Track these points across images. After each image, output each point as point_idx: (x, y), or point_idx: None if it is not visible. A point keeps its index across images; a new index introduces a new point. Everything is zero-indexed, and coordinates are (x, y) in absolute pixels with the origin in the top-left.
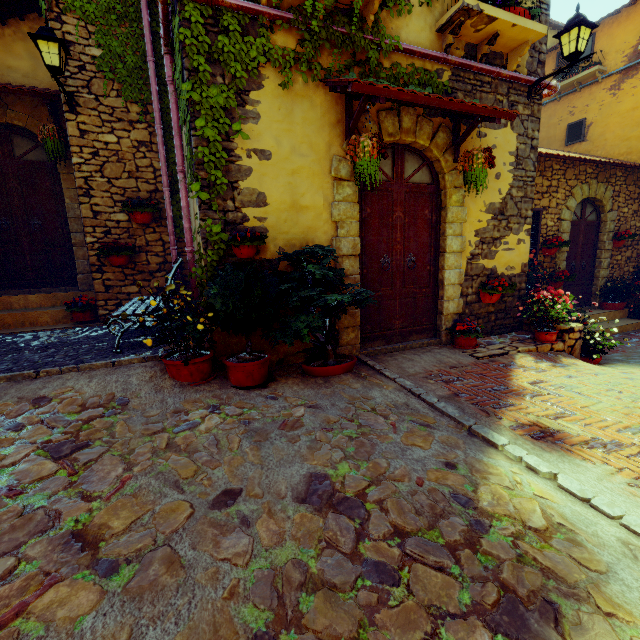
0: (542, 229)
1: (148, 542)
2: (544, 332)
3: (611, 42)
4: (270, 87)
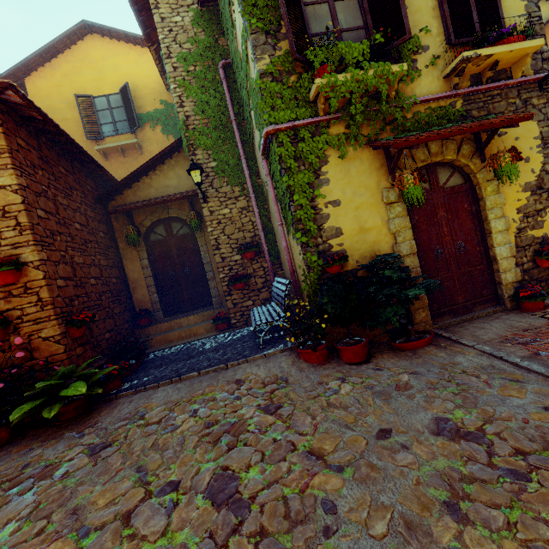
0: None
1: (351, 456)
2: None
3: None
4: (332, 160)
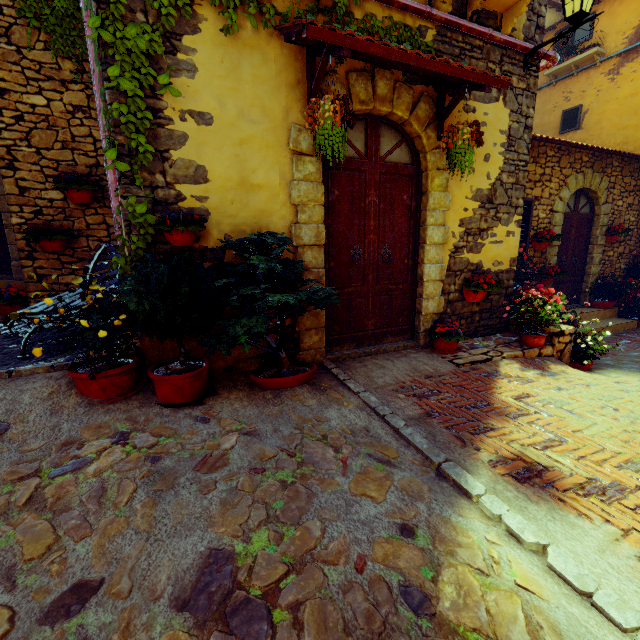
0: (533, 221)
1: None
2: (532, 335)
3: (612, 22)
4: (209, 32)
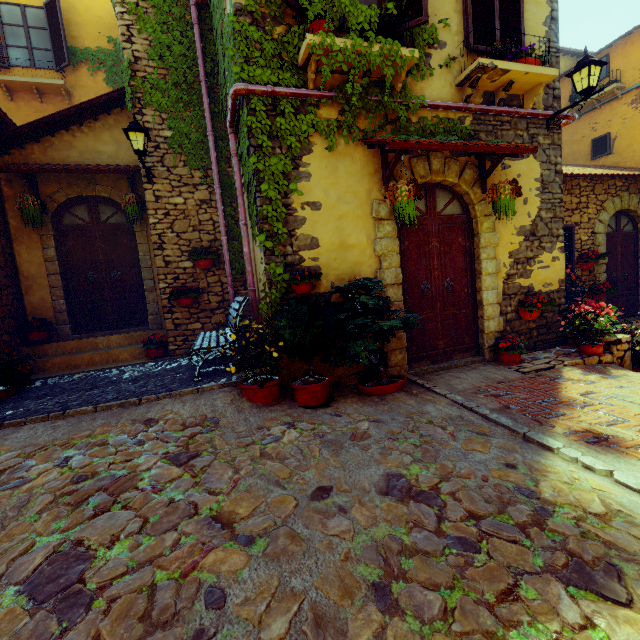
0: (576, 244)
1: (270, 523)
2: (589, 345)
3: (626, 61)
4: (318, 151)
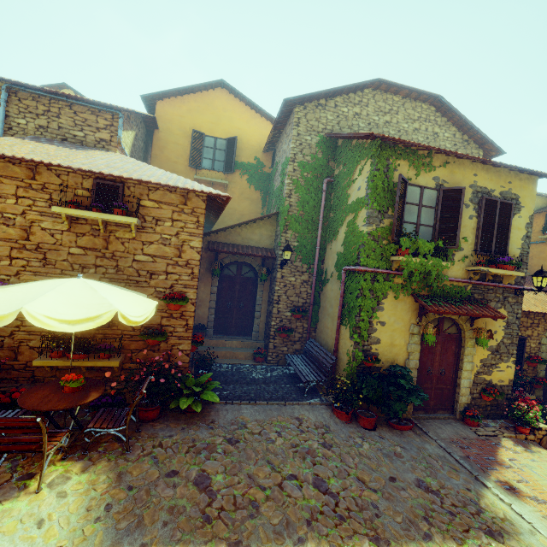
0: (527, 348)
1: (379, 486)
2: (521, 426)
3: None
4: (389, 297)
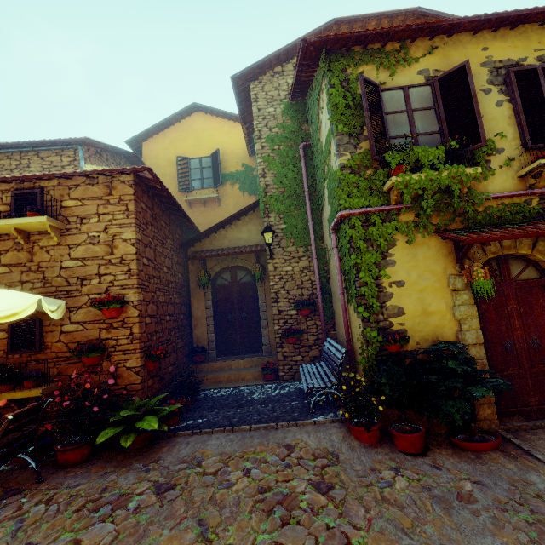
0: None
1: None
2: None
3: None
4: (400, 244)
